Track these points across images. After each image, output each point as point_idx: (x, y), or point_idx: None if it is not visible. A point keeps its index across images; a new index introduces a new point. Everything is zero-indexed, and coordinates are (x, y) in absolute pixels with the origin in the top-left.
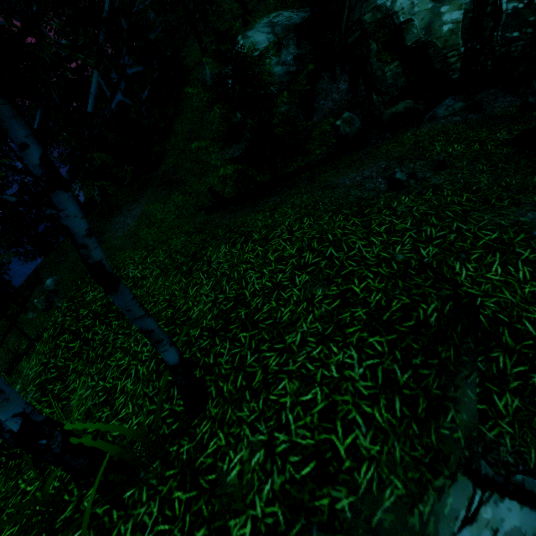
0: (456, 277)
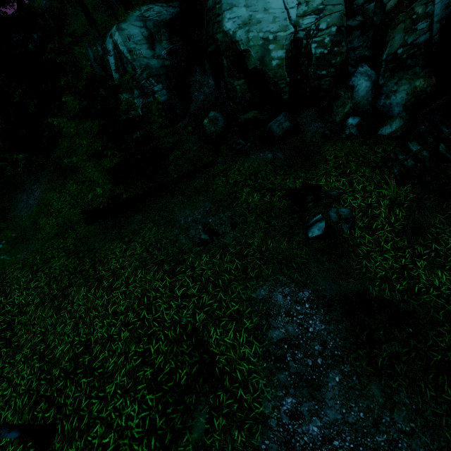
0: (209, 340)
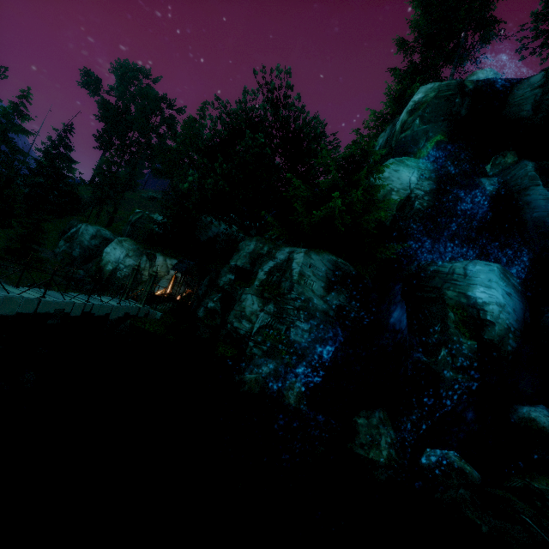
0: None
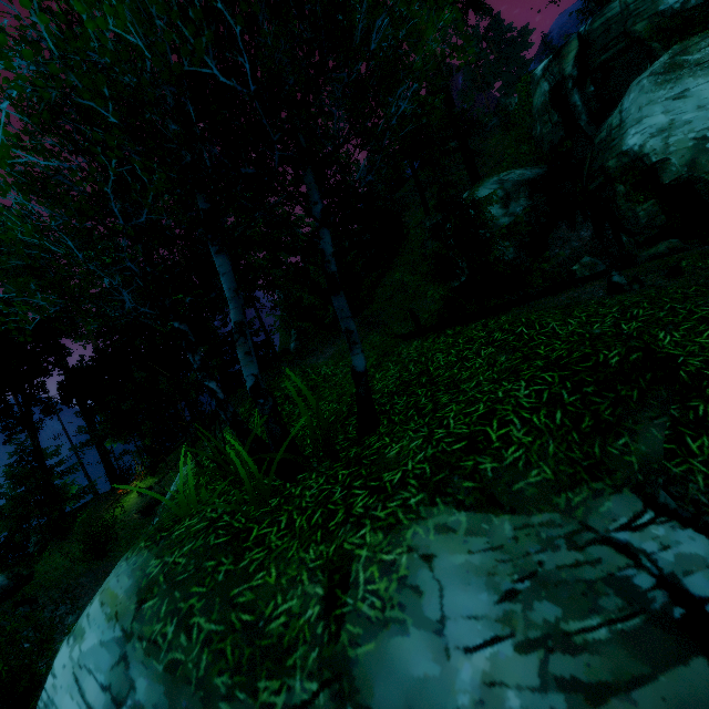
0: (657, 342)
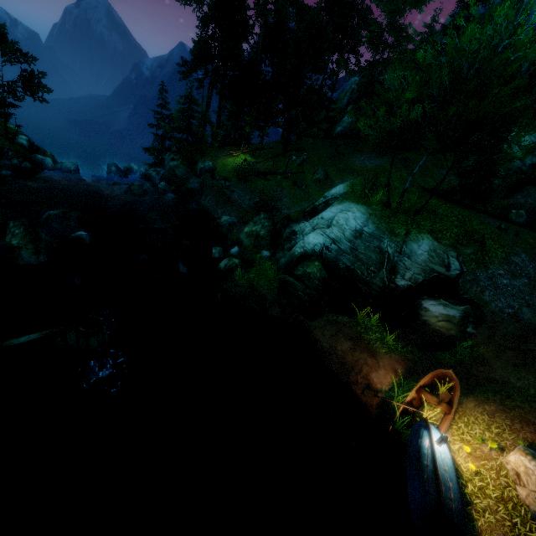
0: (487, 241)
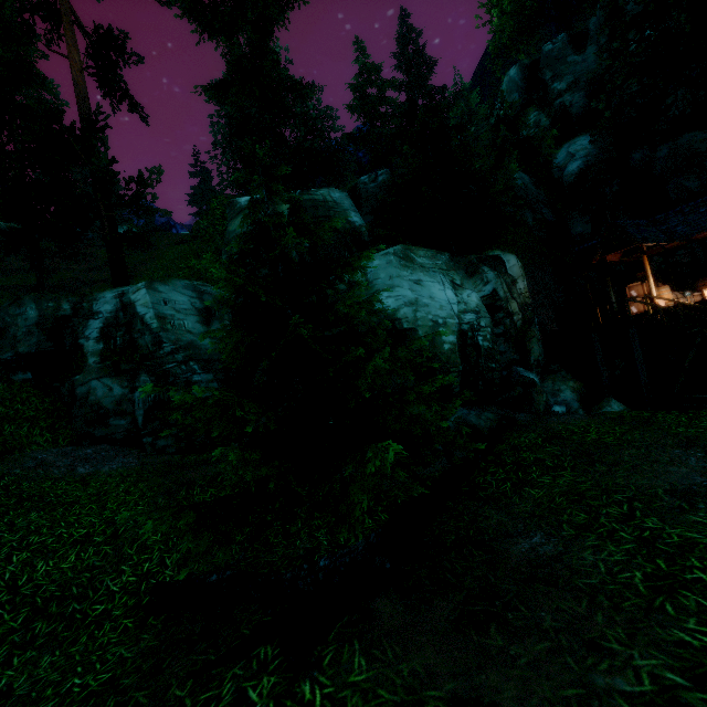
0: None
